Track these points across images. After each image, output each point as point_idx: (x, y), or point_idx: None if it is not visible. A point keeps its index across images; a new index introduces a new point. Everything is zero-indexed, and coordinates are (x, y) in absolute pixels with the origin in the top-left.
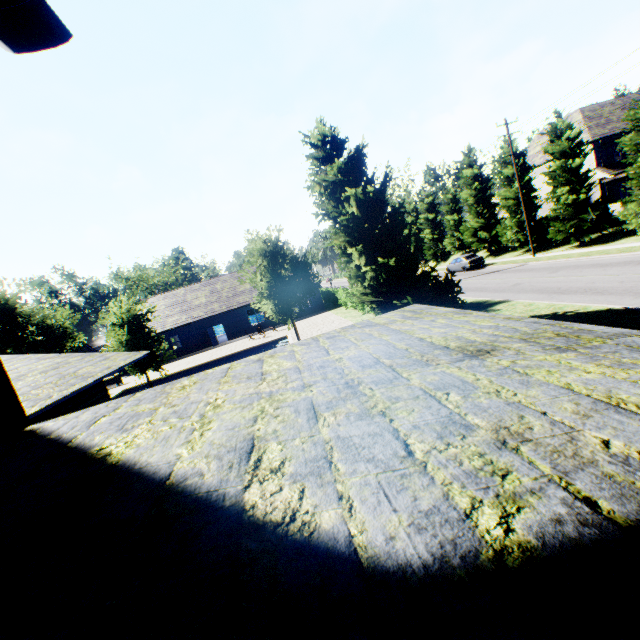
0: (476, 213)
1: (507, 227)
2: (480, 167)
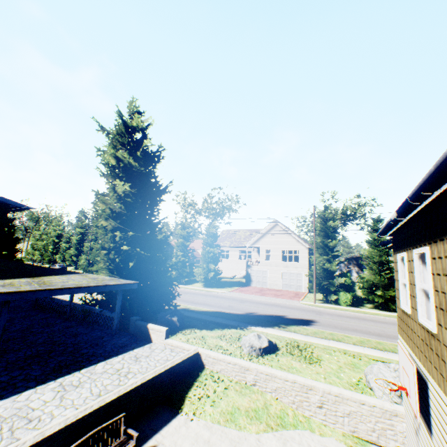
0: (76, 248)
1: (84, 258)
2: (86, 230)
